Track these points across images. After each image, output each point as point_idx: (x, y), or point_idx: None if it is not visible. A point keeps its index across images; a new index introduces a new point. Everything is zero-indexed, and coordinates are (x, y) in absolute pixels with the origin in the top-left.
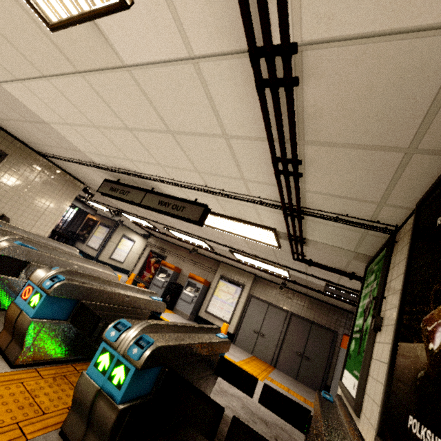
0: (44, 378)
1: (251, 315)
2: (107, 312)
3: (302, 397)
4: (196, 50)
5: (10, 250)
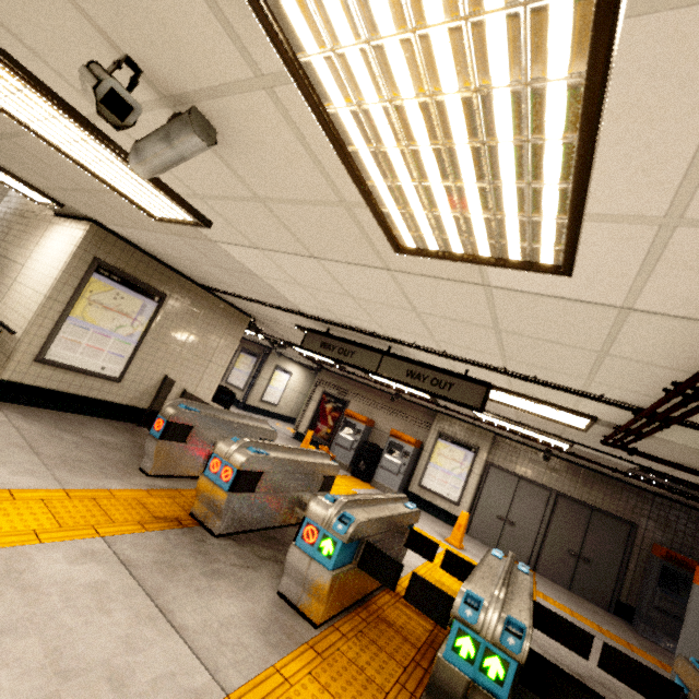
0: (349, 639)
1: (492, 493)
2: (379, 542)
3: (593, 622)
4: (639, 306)
5: (249, 462)
